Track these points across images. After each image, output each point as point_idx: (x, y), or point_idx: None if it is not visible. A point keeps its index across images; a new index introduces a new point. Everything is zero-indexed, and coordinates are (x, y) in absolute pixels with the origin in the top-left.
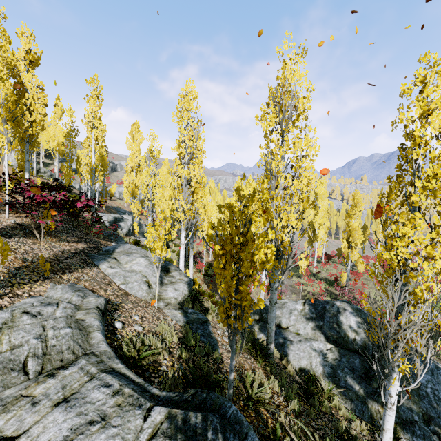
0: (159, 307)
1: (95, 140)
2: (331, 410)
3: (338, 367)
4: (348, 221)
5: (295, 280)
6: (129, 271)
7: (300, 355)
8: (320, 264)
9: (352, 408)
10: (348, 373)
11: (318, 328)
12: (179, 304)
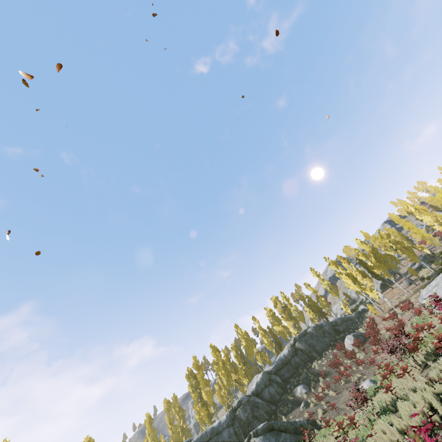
0: None
1: None
2: None
3: None
4: None
5: None
6: None
7: None
8: None
9: None
10: None
11: None
12: None
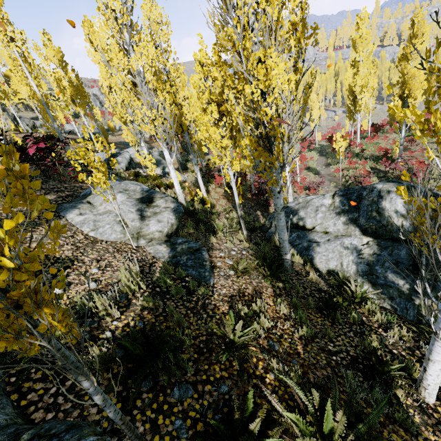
0: (140, 246)
1: (25, 60)
2: (360, 319)
3: (377, 263)
4: (402, 67)
5: (334, 167)
6: (102, 213)
7: (328, 257)
8: (365, 141)
9: (392, 307)
10: (389, 267)
11: (352, 221)
12: (169, 235)
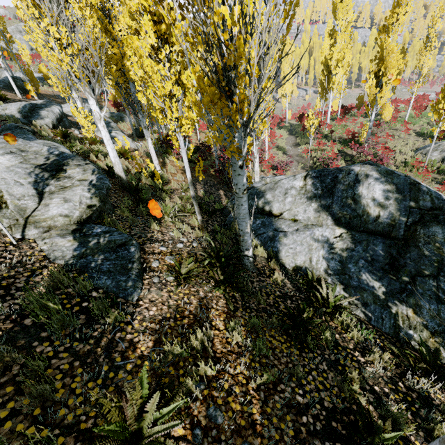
0: (29, 238)
1: None
2: (334, 339)
3: (350, 260)
4: (382, 40)
5: (303, 148)
6: None
7: (295, 250)
8: (334, 122)
9: (366, 316)
10: (364, 266)
11: (324, 208)
12: (84, 221)
